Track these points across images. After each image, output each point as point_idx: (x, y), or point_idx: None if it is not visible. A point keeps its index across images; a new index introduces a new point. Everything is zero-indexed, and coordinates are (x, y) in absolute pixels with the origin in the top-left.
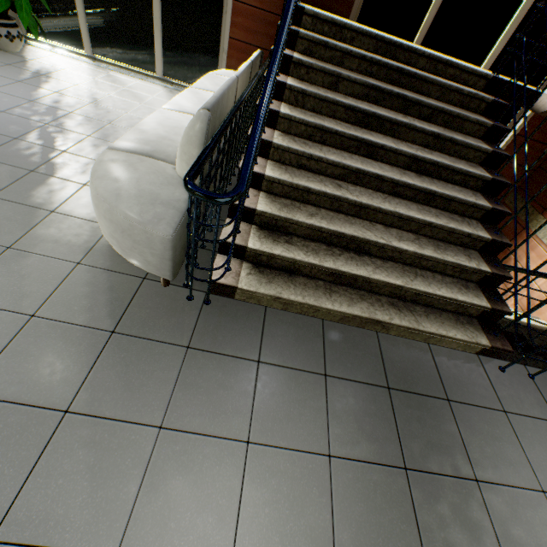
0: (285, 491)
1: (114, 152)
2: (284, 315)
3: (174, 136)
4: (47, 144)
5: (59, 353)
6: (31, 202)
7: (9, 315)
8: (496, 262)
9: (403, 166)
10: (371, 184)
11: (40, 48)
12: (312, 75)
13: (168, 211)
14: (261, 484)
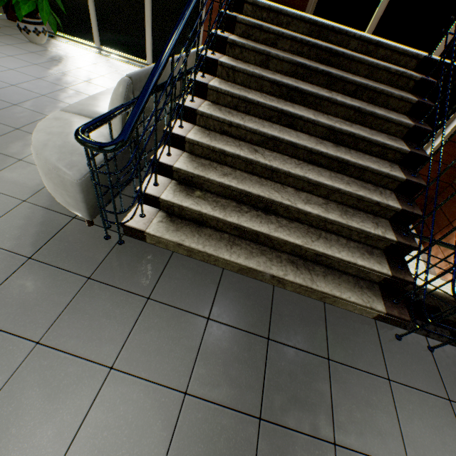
0: (129, 419)
1: (63, 113)
2: (187, 261)
3: None
4: (38, 109)
5: None
6: (6, 151)
7: None
8: (405, 232)
9: (322, 136)
10: (287, 151)
11: (61, 41)
12: (245, 54)
13: (83, 160)
14: (109, 408)
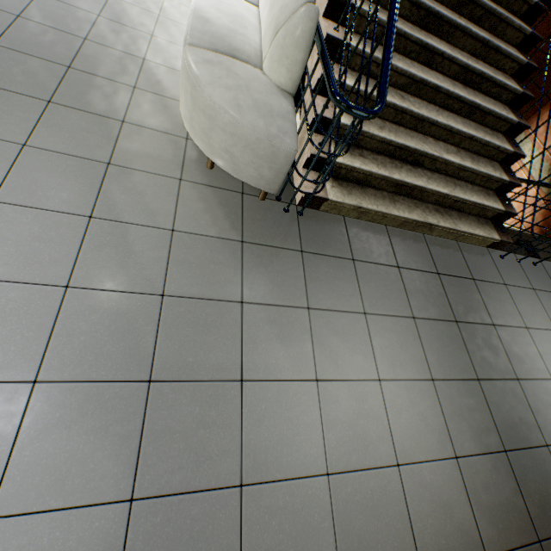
0: (394, 340)
1: (200, 50)
2: (358, 223)
3: (242, 29)
4: (59, 26)
5: (212, 261)
6: (94, 109)
7: (154, 231)
8: (510, 173)
9: (453, 76)
10: (427, 95)
11: None
12: None
13: (286, 124)
14: (380, 337)
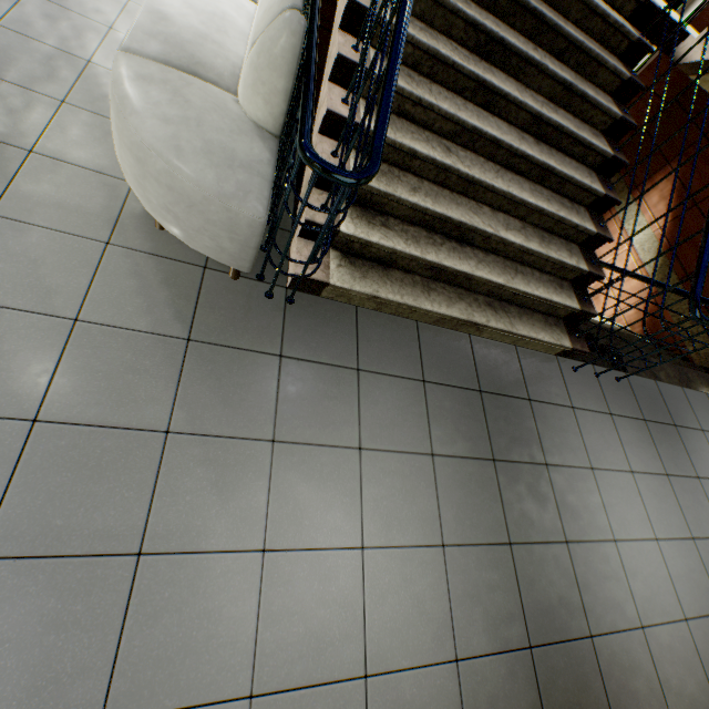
0: (398, 487)
1: (138, 60)
2: (377, 317)
3: (218, 34)
4: None
5: (132, 367)
6: None
7: (43, 320)
8: (593, 260)
9: (523, 126)
10: (484, 150)
11: None
12: None
13: (253, 180)
14: (377, 483)
